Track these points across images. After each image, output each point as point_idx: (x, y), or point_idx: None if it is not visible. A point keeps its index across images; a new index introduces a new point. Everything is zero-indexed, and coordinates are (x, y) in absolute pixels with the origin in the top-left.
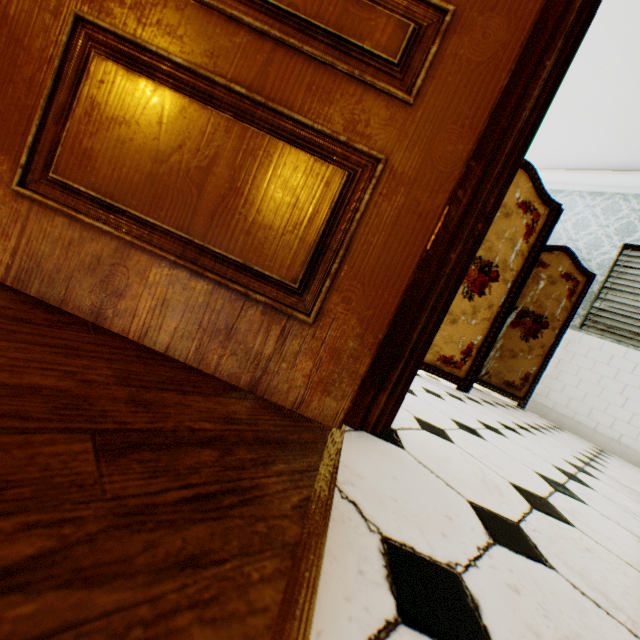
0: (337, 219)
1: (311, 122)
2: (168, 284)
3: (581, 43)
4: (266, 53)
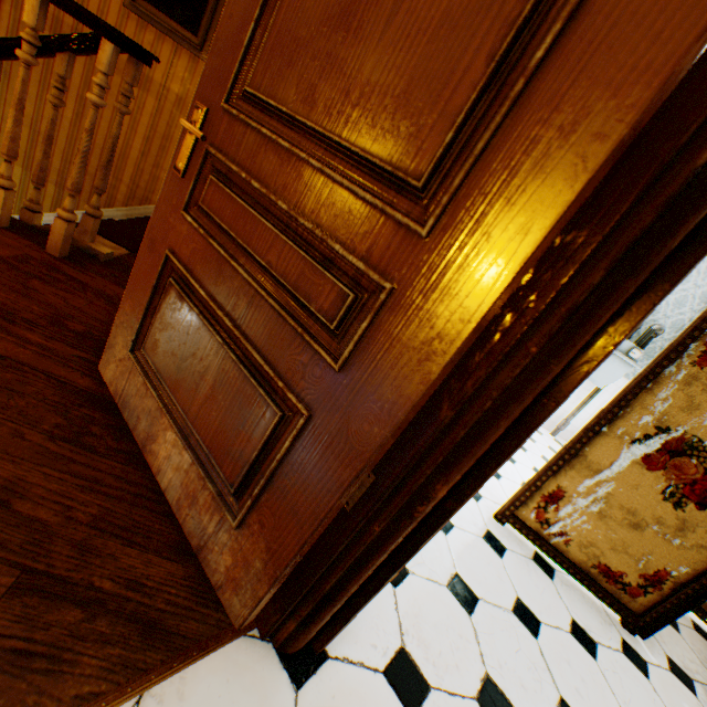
0: (270, 448)
1: (263, 362)
2: (174, 445)
3: None
4: (250, 296)
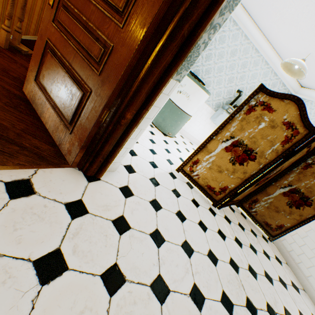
0: (80, 106)
1: (78, 76)
2: (51, 112)
3: None
4: (75, 54)
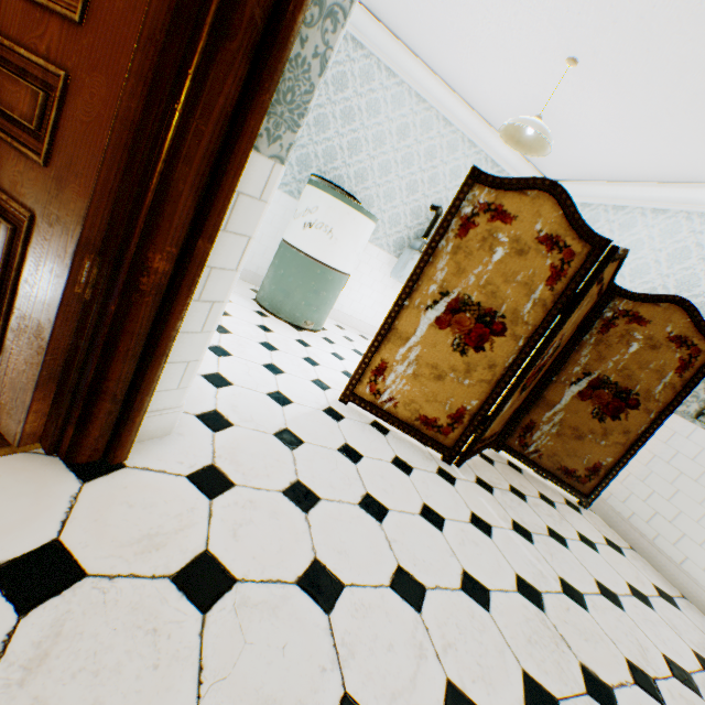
0: (13, 267)
1: None
2: None
3: (682, 4)
4: None
